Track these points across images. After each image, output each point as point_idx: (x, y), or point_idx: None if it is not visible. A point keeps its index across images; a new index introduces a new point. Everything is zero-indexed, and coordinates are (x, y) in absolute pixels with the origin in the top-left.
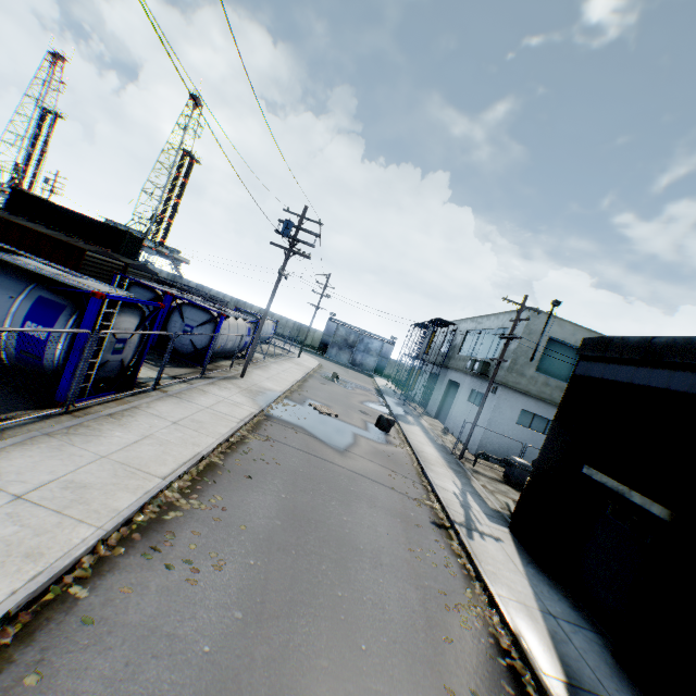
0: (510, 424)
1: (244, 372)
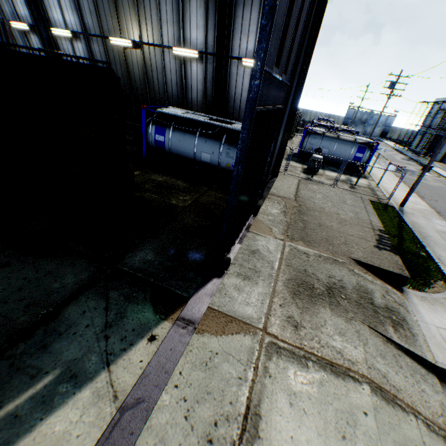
0: None
1: None
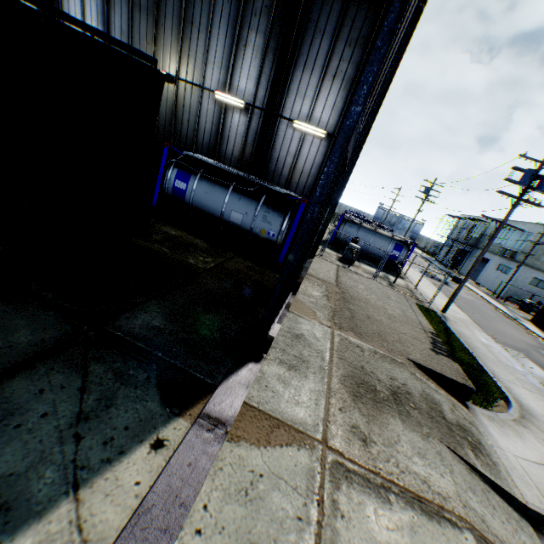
0: (524, 284)
1: None
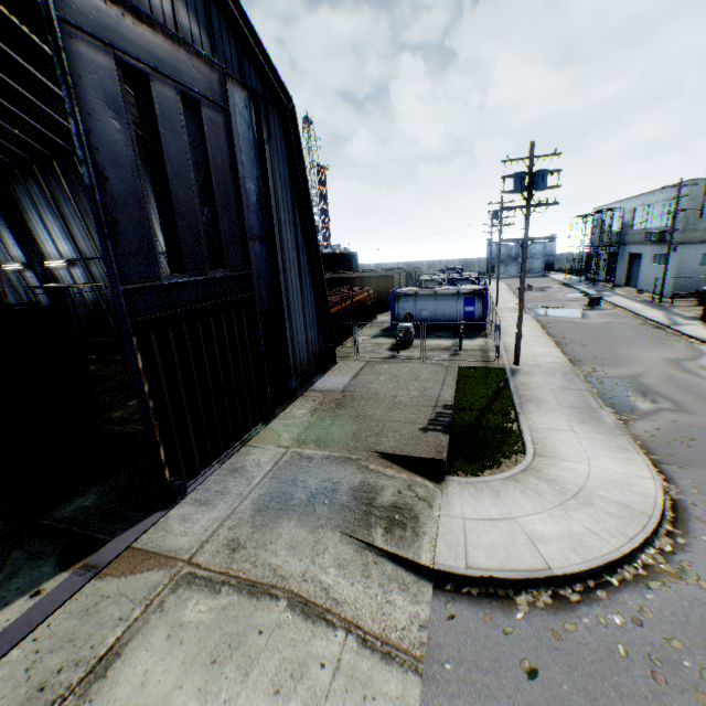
0: (693, 268)
1: (497, 304)
